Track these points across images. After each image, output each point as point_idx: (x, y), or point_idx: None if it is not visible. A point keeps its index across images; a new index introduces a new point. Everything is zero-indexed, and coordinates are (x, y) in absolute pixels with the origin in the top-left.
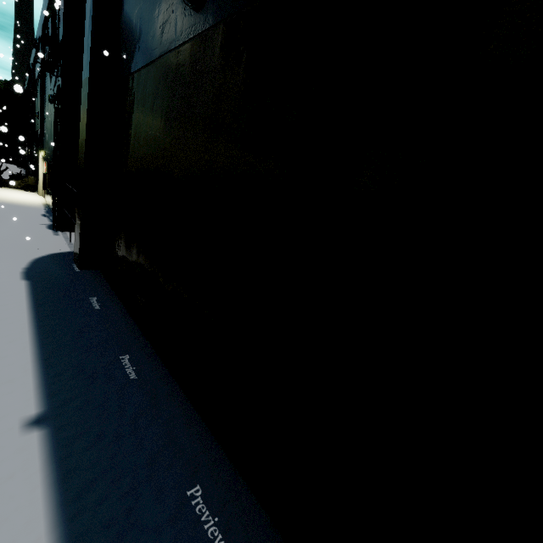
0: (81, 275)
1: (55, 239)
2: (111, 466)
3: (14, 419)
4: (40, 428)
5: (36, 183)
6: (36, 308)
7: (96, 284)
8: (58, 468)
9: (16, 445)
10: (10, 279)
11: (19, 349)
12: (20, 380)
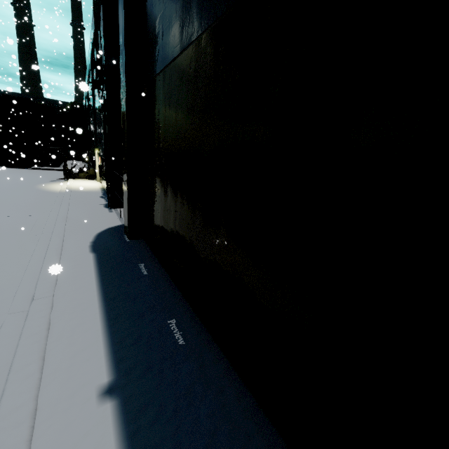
0: (131, 244)
1: (110, 215)
2: (175, 446)
3: (92, 388)
4: (112, 399)
5: (94, 173)
6: (101, 276)
7: (142, 252)
8: (130, 446)
9: (94, 417)
10: (82, 252)
11: (91, 316)
12: (94, 347)
